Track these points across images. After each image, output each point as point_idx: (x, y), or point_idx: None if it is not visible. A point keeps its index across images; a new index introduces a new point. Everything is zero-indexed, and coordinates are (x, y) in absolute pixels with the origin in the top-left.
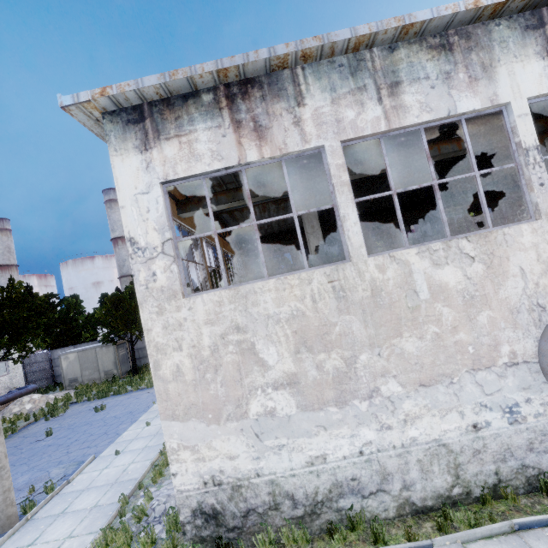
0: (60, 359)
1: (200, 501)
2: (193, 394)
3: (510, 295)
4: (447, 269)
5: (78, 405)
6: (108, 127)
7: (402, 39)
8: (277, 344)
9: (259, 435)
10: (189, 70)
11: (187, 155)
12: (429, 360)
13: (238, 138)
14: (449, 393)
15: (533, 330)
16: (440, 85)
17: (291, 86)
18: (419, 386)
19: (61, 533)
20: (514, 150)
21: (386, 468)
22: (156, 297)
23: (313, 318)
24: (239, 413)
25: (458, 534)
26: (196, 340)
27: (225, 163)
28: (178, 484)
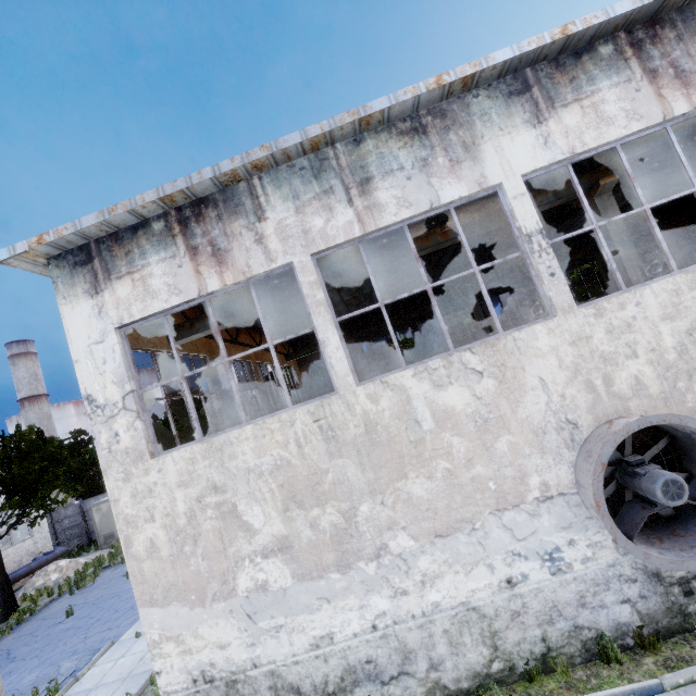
0: (91, 511)
1: None
2: (171, 572)
3: (532, 413)
4: (451, 390)
5: (110, 570)
6: (54, 273)
7: (368, 129)
8: (262, 502)
9: (251, 616)
10: (129, 203)
11: (142, 293)
12: (443, 503)
13: (196, 266)
14: (472, 542)
15: (566, 454)
16: (417, 174)
17: (249, 200)
18: (434, 537)
19: None
20: (517, 236)
21: (407, 644)
22: (121, 461)
23: (301, 467)
24: (226, 590)
25: None
26: (170, 507)
27: (184, 296)
28: (164, 684)
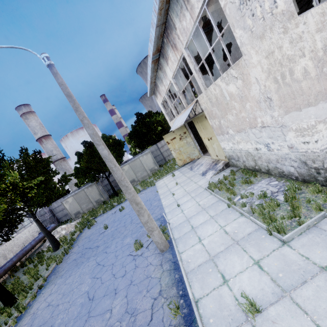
0: (62, 204)
1: None
2: (317, 85)
3: None
4: None
5: (99, 217)
6: None
7: None
8: None
9: None
10: None
11: None
12: None
13: None
14: None
15: None
16: None
17: None
18: None
19: (213, 230)
20: None
21: None
22: (280, 20)
23: None
24: None
25: None
26: (312, 46)
27: None
28: (319, 146)
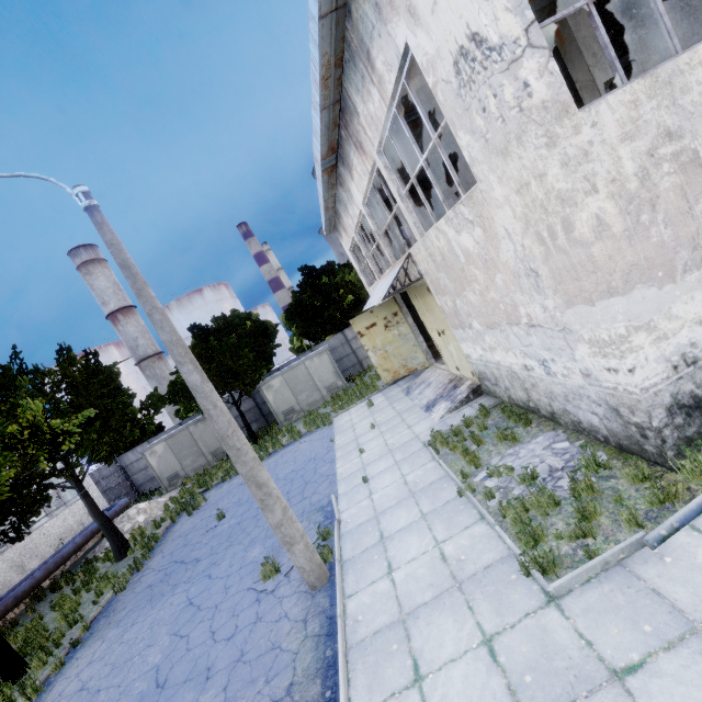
0: (144, 457)
1: (674, 393)
2: (628, 251)
3: None
4: None
5: (213, 490)
6: None
7: None
8: None
9: None
10: None
11: None
12: None
13: None
14: None
15: None
16: None
17: None
18: None
19: (419, 547)
20: None
21: None
22: (538, 121)
23: None
24: (698, 257)
25: None
26: (614, 170)
27: None
28: (639, 381)
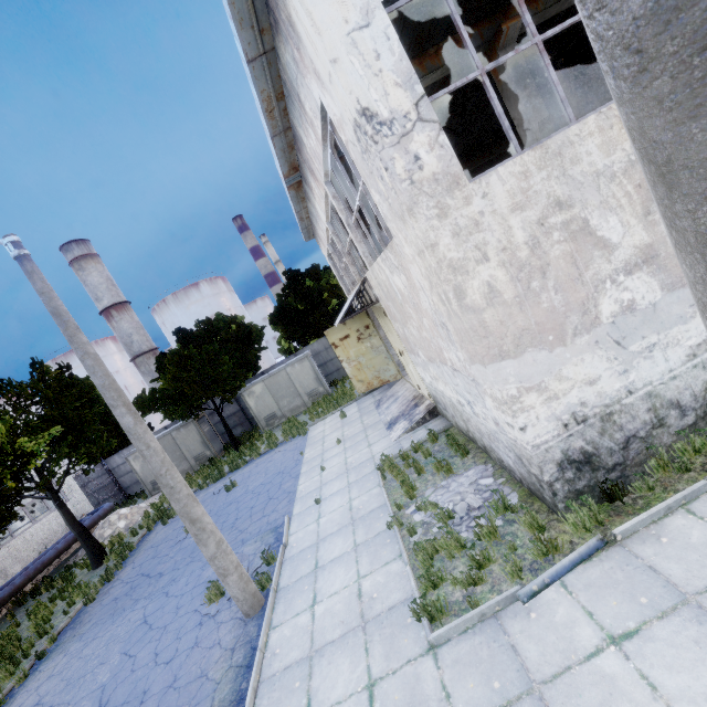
0: (128, 461)
1: (565, 449)
2: (519, 316)
3: None
4: None
5: None
6: None
7: None
8: (618, 211)
9: (620, 342)
10: None
11: None
12: None
13: None
14: None
15: None
16: None
17: None
18: None
19: (343, 581)
20: None
21: None
22: (429, 193)
23: None
24: (588, 321)
25: None
26: (505, 239)
27: None
28: (531, 438)
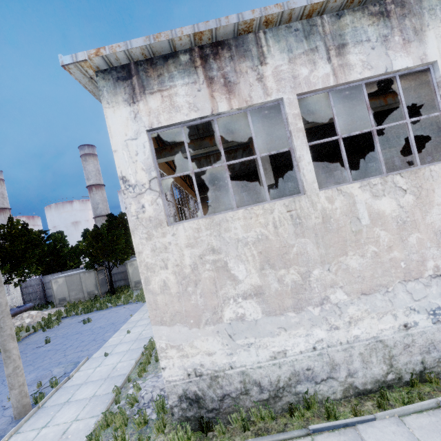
0: (51, 282)
1: (185, 389)
2: (177, 304)
3: (435, 221)
4: (384, 200)
5: (68, 319)
6: (101, 83)
7: (348, 7)
8: (246, 263)
9: (231, 336)
10: (170, 33)
11: (169, 107)
12: (369, 273)
13: (211, 92)
14: (385, 300)
15: None
16: (379, 46)
17: (255, 48)
18: (361, 295)
19: (68, 417)
20: (438, 101)
21: (334, 360)
22: (145, 225)
23: (275, 241)
24: (215, 318)
25: (395, 410)
26: (179, 260)
27: (200, 113)
28: (167, 376)
